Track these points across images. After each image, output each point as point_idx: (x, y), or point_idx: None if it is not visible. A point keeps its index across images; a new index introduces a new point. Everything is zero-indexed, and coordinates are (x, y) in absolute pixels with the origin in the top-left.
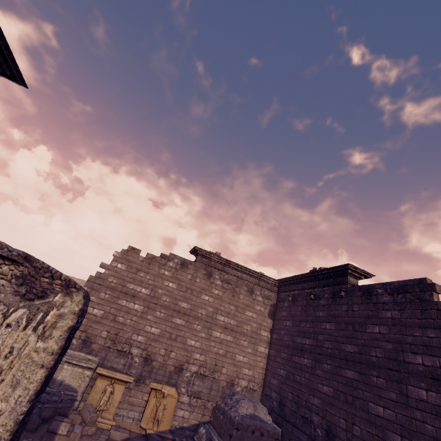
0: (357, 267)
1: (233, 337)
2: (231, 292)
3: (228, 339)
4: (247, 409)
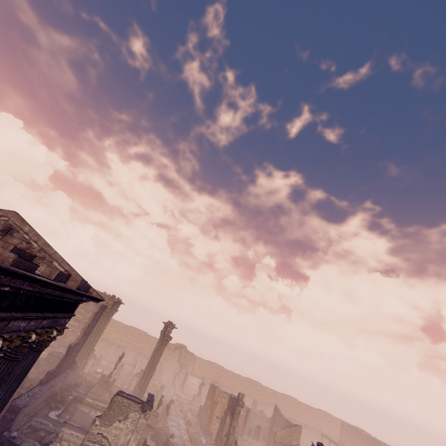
0: (110, 297)
1: (79, 324)
2: (85, 303)
3: (76, 324)
4: (60, 350)
